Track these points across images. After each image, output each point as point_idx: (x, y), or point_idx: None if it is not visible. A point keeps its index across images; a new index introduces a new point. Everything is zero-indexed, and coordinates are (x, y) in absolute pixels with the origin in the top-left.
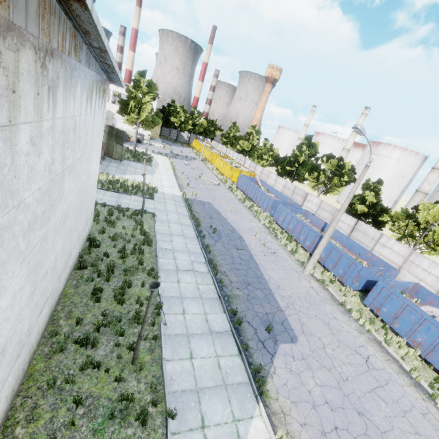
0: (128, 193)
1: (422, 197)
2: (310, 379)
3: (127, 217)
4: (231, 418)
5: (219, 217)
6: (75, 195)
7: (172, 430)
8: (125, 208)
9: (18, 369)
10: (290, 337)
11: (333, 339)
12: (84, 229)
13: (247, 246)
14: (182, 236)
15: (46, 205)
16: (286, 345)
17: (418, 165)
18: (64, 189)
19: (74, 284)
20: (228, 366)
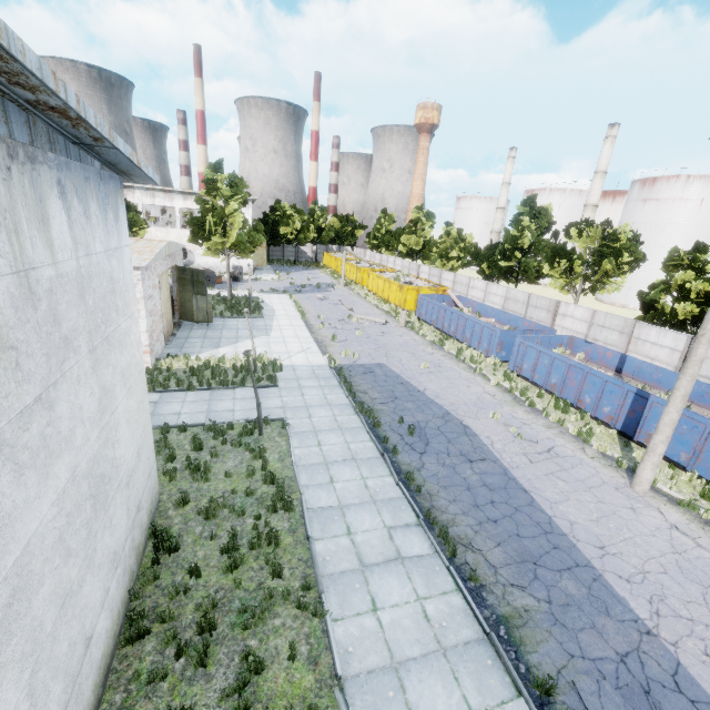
0: (228, 387)
1: None
2: None
3: (231, 444)
4: None
5: (408, 393)
6: (50, 505)
7: None
8: (225, 422)
9: None
10: None
11: None
12: (133, 525)
13: (487, 448)
14: (350, 461)
15: None
16: None
17: None
18: None
19: (117, 705)
20: None
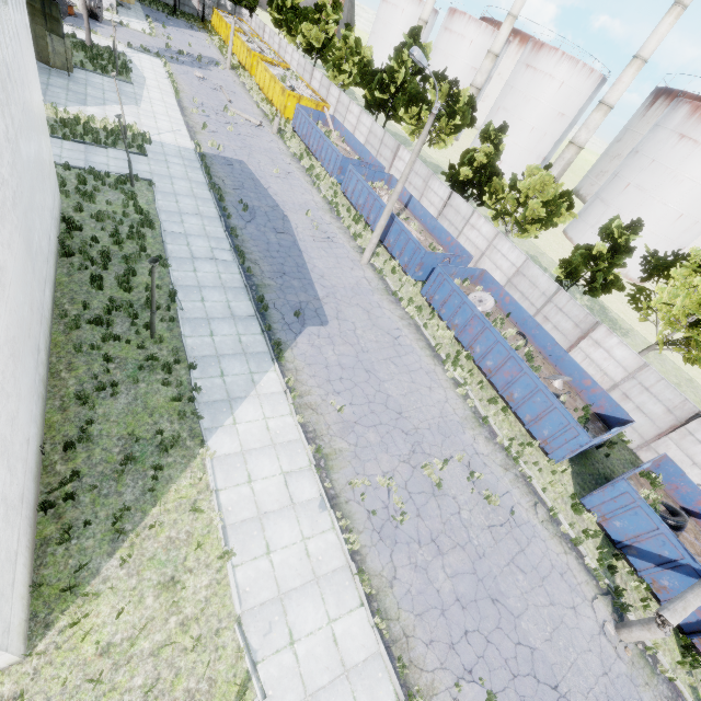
0: (102, 145)
1: (574, 153)
2: (330, 351)
3: (109, 186)
4: (248, 372)
5: (255, 187)
6: (33, 161)
7: (195, 377)
8: (102, 172)
9: (44, 333)
10: (321, 321)
11: (368, 323)
12: (54, 205)
13: (292, 229)
14: (197, 215)
15: (16, 179)
16: (314, 327)
17: (589, 94)
18: (23, 157)
19: (66, 272)
20: (250, 342)
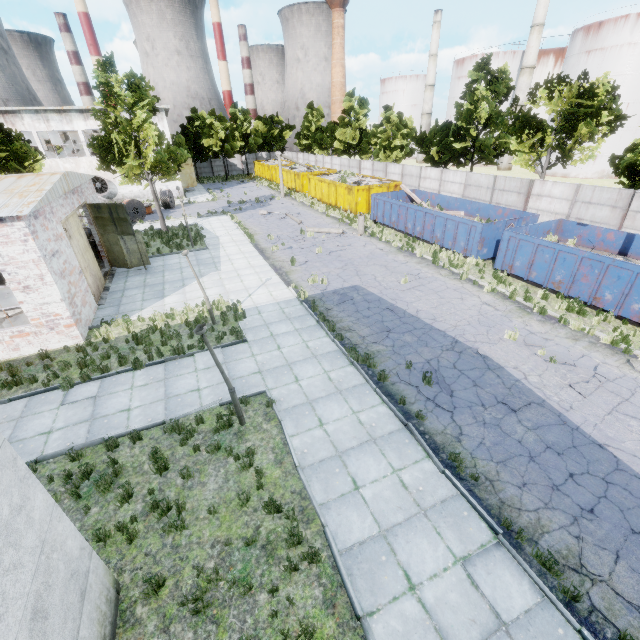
0: (185, 354)
1: None
2: None
3: (206, 451)
4: None
5: (400, 320)
6: None
7: None
8: (191, 413)
9: None
10: None
11: None
12: None
13: (523, 386)
14: (368, 443)
15: None
16: None
17: None
18: None
19: None
20: None
